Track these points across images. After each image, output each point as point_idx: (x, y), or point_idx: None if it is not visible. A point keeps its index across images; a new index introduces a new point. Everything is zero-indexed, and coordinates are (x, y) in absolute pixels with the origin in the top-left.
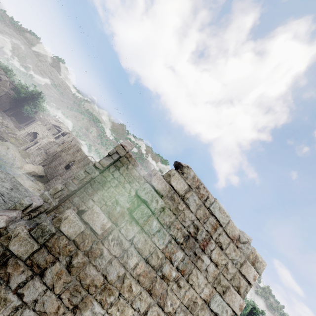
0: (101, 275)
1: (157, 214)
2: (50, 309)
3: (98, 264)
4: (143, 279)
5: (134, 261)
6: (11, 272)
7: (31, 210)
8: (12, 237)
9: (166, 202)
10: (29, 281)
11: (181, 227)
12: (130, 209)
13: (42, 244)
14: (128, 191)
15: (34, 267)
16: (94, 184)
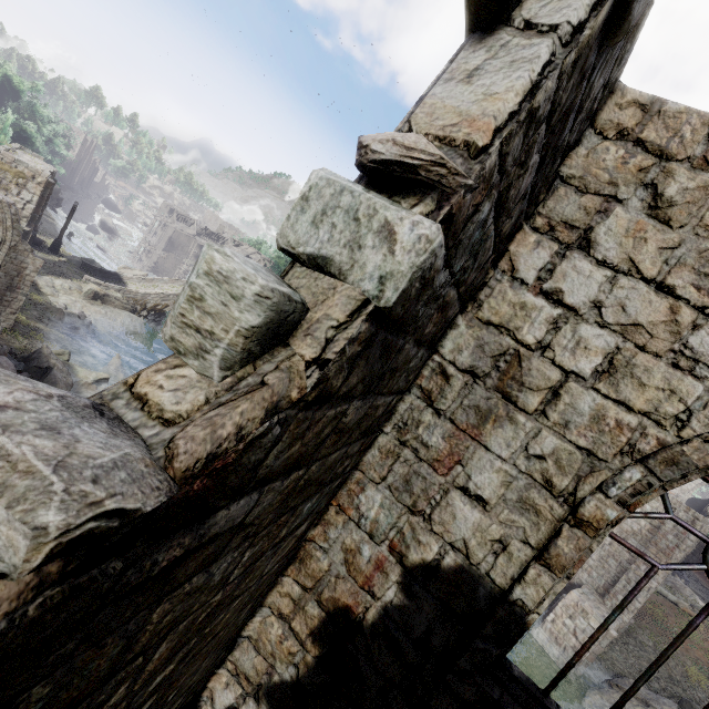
0: None
1: None
2: None
3: None
4: None
5: None
6: None
7: None
8: None
9: None
10: None
11: None
12: None
13: None
14: None
15: None
16: (446, 393)
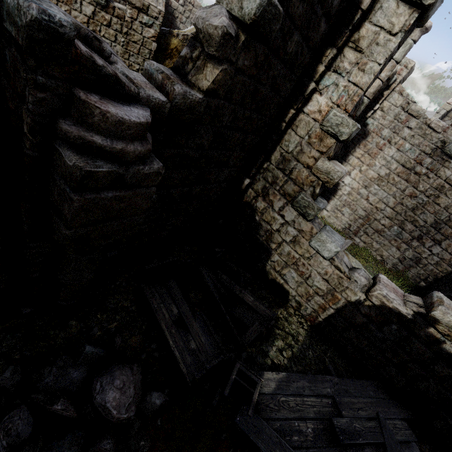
0: None
1: None
2: None
3: None
4: None
5: None
6: None
7: None
8: None
9: None
10: None
11: None
12: (451, 125)
13: None
14: None
15: None
16: None
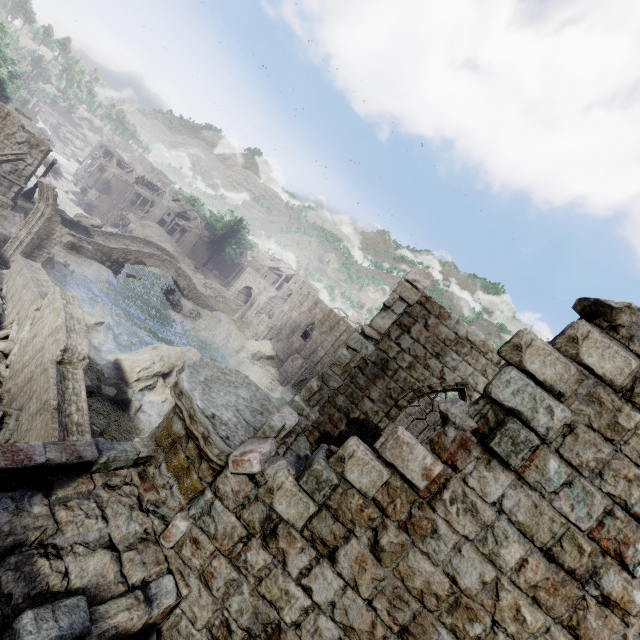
0: (444, 574)
1: (554, 441)
2: (359, 625)
3: (432, 551)
4: (549, 599)
5: (514, 554)
6: (285, 548)
7: (285, 434)
8: (274, 489)
9: (576, 409)
10: (315, 567)
11: (638, 475)
12: (479, 433)
13: (321, 503)
14: (437, 374)
15: (317, 543)
16: (366, 368)
